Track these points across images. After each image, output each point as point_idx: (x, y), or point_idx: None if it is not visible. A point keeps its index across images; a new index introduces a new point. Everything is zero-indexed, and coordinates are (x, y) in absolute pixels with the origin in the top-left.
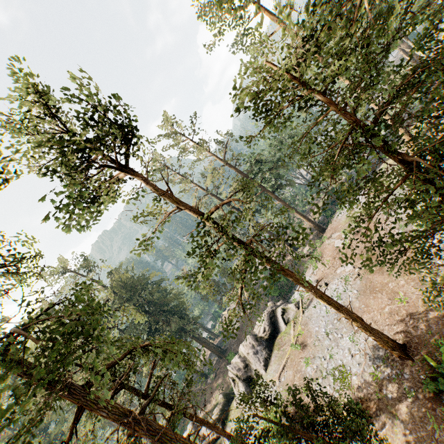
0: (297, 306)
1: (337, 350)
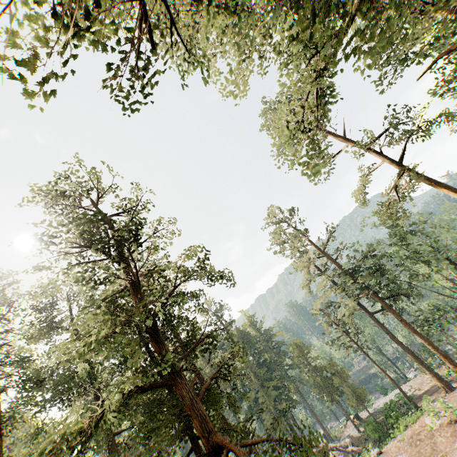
0: None
1: None
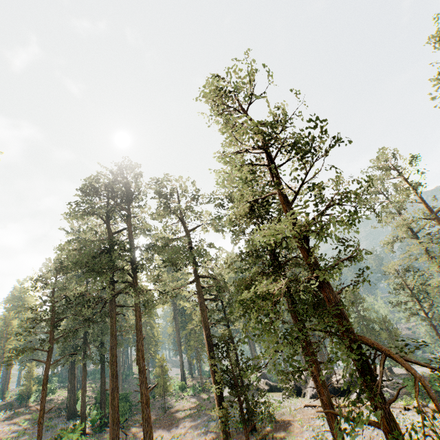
0: None
1: None
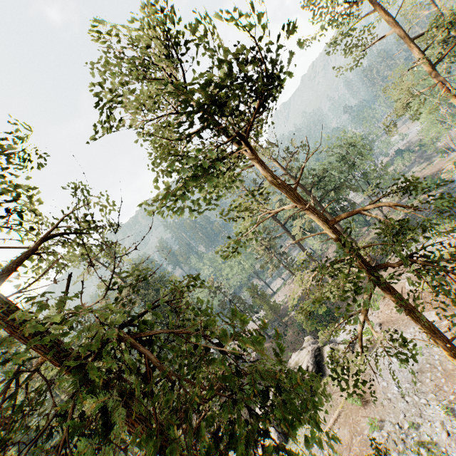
0: (352, 349)
1: (420, 420)
